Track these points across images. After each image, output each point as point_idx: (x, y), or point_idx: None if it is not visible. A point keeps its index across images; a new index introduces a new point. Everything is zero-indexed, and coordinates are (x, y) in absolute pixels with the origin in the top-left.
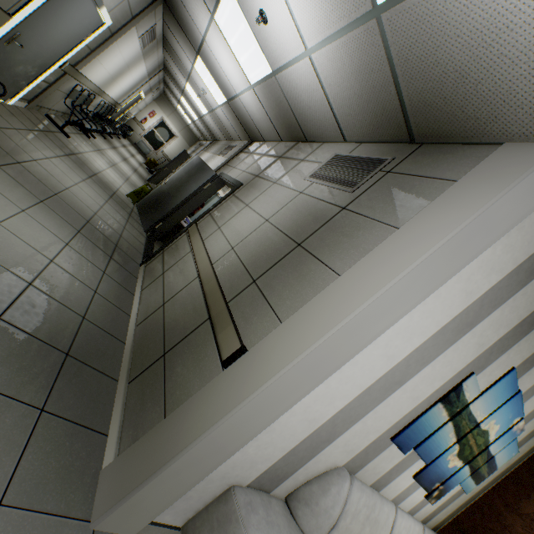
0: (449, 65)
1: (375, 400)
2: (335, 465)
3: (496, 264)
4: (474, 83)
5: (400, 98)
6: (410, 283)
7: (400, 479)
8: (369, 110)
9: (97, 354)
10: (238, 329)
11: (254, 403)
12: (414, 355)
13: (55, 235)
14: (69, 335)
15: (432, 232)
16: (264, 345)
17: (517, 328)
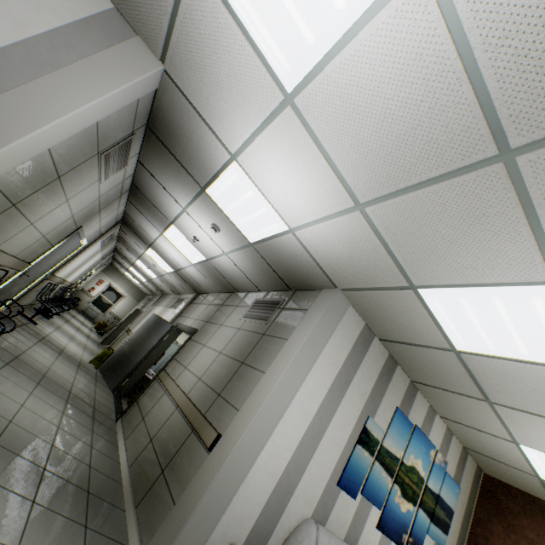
0: (287, 263)
1: (311, 450)
2: (304, 518)
3: (341, 345)
4: (299, 269)
5: (276, 273)
6: (296, 366)
7: (366, 532)
8: (265, 277)
9: (106, 491)
10: (214, 426)
11: (232, 461)
12: (321, 410)
13: (54, 407)
14: (85, 478)
15: (300, 338)
16: (231, 426)
17: (380, 378)
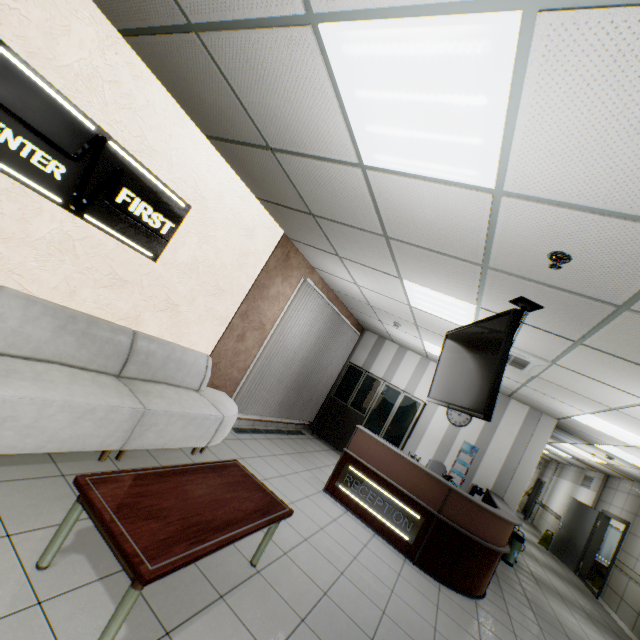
0: None
1: None
2: None
3: None
4: None
5: None
6: None
7: None
8: None
9: (625, 638)
10: None
11: None
12: None
13: (558, 580)
14: (608, 626)
15: None
16: None
17: None
